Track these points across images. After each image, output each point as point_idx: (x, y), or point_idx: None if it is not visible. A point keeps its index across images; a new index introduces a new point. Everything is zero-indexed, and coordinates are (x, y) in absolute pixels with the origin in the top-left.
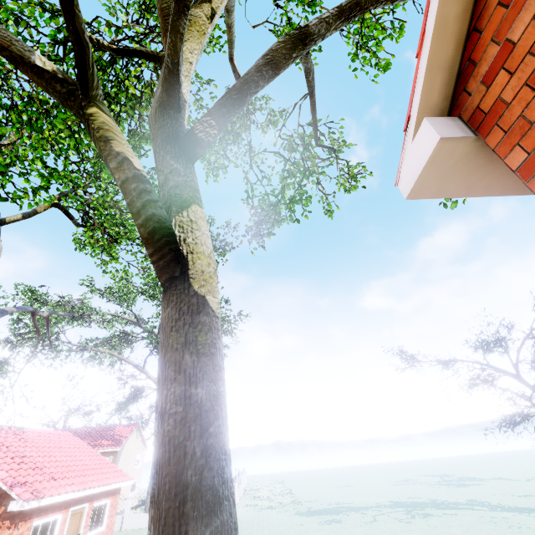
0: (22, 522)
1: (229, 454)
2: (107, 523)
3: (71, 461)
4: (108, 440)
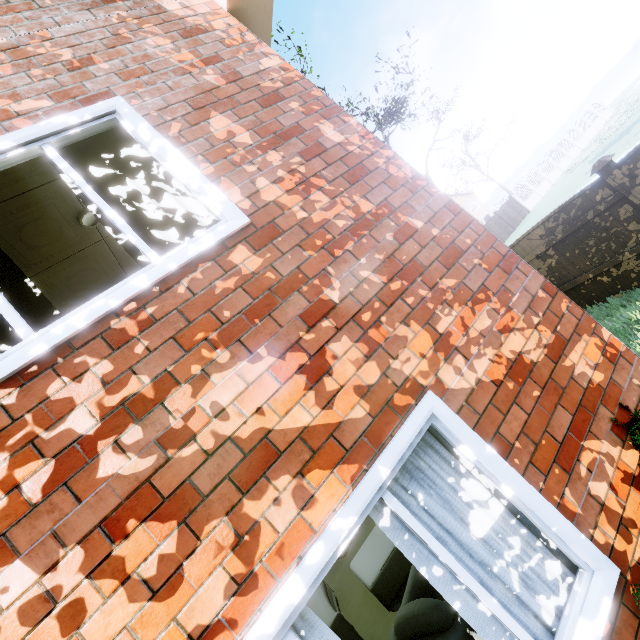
0: None
1: None
2: None
3: None
4: None
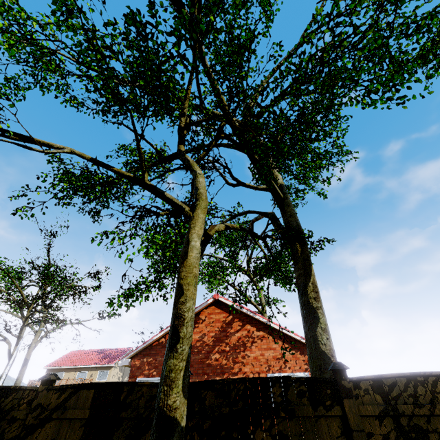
0: None
1: None
2: None
3: None
4: None
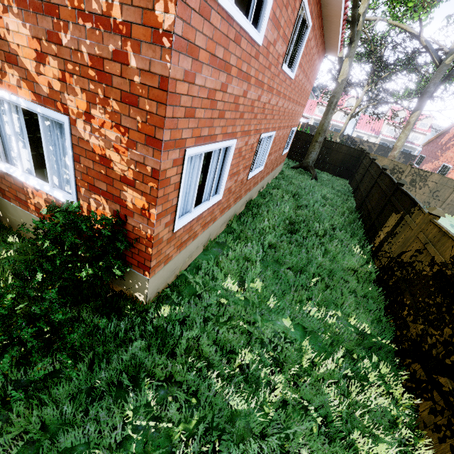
0: None
1: (332, 103)
2: None
3: None
4: None
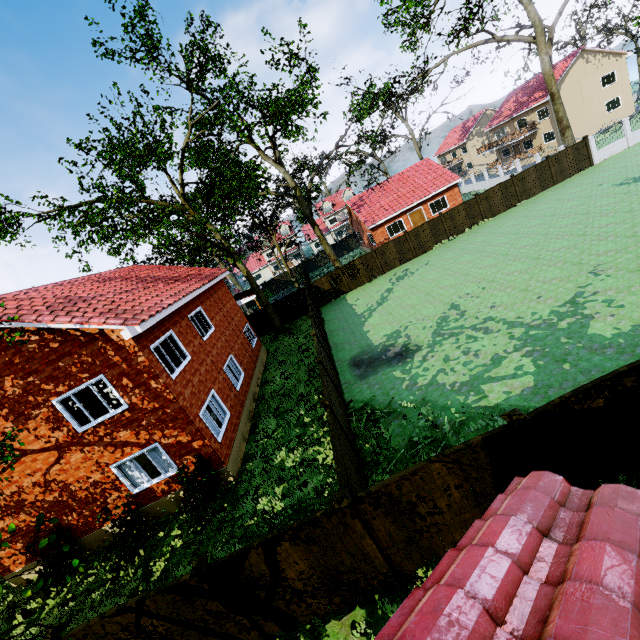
0: (379, 229)
1: (254, 287)
2: (452, 204)
3: (407, 190)
4: (541, 91)
